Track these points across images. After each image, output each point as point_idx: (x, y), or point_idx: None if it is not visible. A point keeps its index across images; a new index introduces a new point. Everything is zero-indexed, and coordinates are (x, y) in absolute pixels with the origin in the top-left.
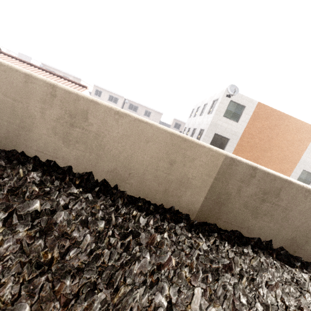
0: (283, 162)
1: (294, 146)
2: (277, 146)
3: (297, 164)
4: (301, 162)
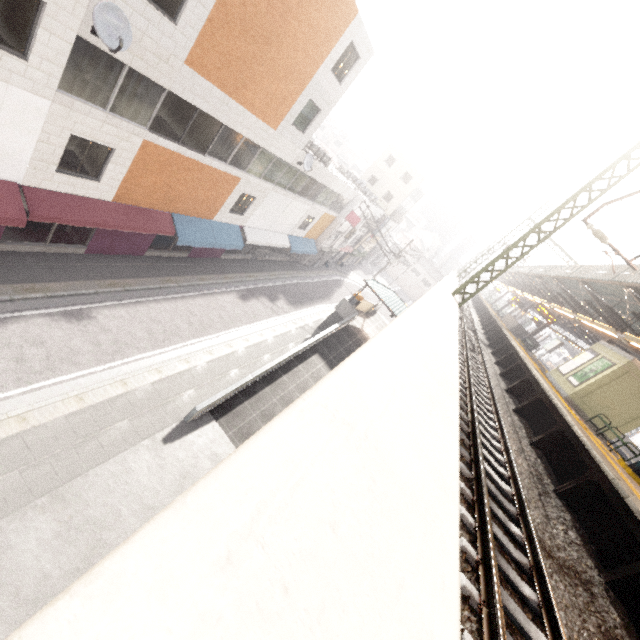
0: (290, 79)
1: (316, 43)
2: (291, 36)
3: (307, 87)
4: (313, 83)
